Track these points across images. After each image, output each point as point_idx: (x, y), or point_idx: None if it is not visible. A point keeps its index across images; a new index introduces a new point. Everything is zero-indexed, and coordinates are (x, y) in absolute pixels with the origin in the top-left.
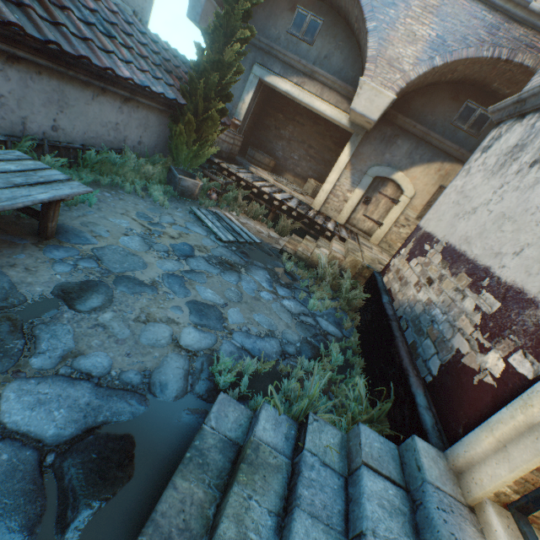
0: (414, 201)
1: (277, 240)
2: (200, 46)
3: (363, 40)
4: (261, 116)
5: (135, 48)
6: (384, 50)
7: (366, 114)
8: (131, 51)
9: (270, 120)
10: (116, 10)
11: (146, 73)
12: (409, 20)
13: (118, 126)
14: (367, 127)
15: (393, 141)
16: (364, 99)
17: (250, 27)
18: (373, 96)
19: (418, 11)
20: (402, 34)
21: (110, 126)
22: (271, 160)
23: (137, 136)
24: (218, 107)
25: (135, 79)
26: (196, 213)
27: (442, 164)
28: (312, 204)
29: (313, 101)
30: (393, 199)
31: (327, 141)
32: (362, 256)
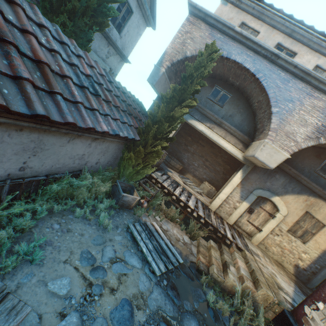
0: (286, 218)
1: (190, 246)
2: (157, 103)
3: (262, 114)
4: (176, 136)
5: (112, 100)
6: (283, 125)
7: (266, 162)
8: (109, 104)
9: (182, 139)
10: (104, 74)
11: (117, 121)
12: (302, 112)
13: (84, 155)
14: (258, 165)
15: (273, 174)
16: (265, 153)
17: (194, 98)
18: (272, 152)
19: (309, 108)
20: (296, 118)
21: (76, 156)
22: (180, 166)
23: (97, 159)
24: (163, 144)
25: (109, 130)
26: (132, 233)
27: (308, 196)
28: (210, 205)
29: (219, 140)
30: (270, 213)
31: (218, 158)
32: (266, 281)
